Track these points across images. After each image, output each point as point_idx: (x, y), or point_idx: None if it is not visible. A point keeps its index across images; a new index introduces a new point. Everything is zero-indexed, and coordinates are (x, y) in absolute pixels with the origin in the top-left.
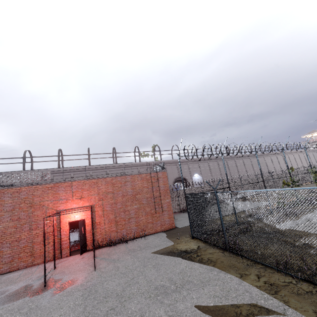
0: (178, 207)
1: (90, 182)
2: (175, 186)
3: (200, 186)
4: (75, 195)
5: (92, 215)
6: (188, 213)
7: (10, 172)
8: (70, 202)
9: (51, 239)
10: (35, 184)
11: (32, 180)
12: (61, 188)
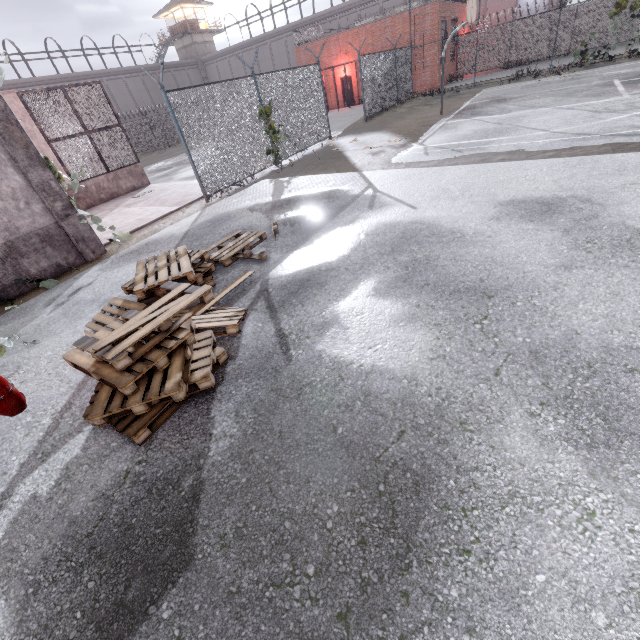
0: (505, 58)
1: (353, 33)
2: (507, 15)
3: (576, 6)
4: (342, 51)
5: (356, 72)
6: (411, 70)
7: (320, 12)
8: (339, 58)
9: (332, 93)
10: (315, 41)
11: (312, 36)
12: (332, 43)
